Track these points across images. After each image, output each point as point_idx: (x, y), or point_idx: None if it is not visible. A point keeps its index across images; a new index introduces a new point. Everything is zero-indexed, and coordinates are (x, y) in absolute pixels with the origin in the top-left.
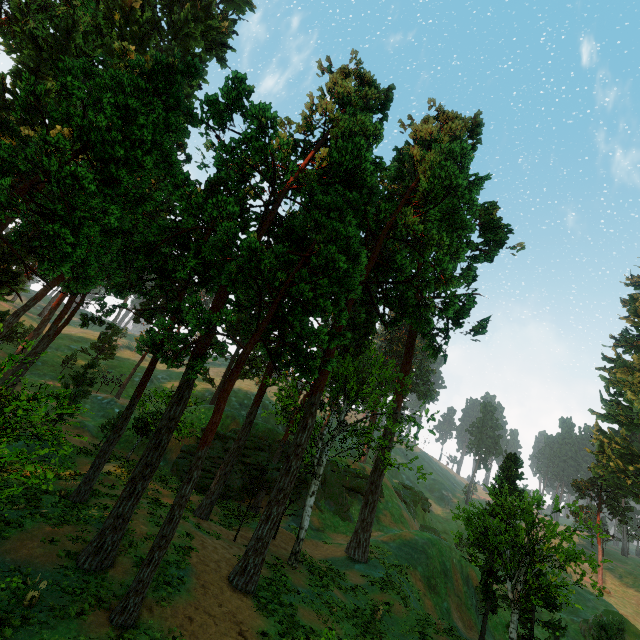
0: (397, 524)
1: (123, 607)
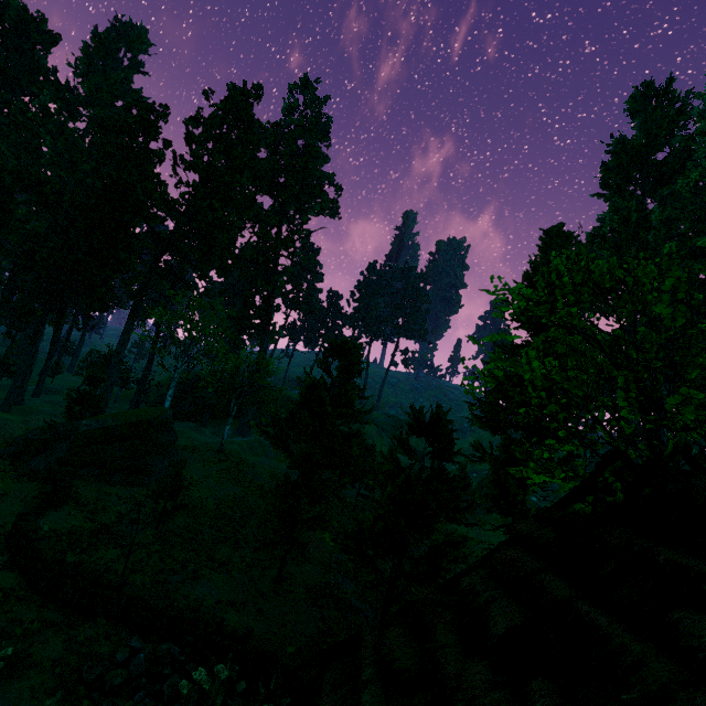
0: None
1: (1, 404)
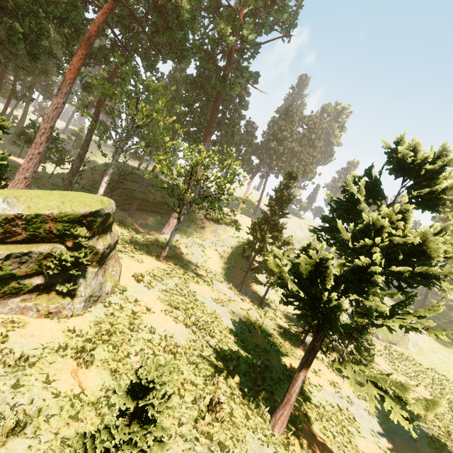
0: None
1: None
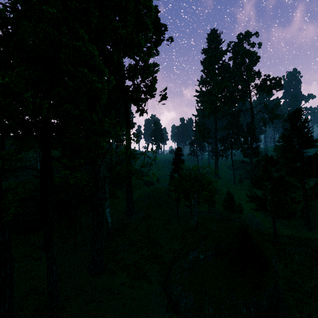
0: (137, 188)
1: None
